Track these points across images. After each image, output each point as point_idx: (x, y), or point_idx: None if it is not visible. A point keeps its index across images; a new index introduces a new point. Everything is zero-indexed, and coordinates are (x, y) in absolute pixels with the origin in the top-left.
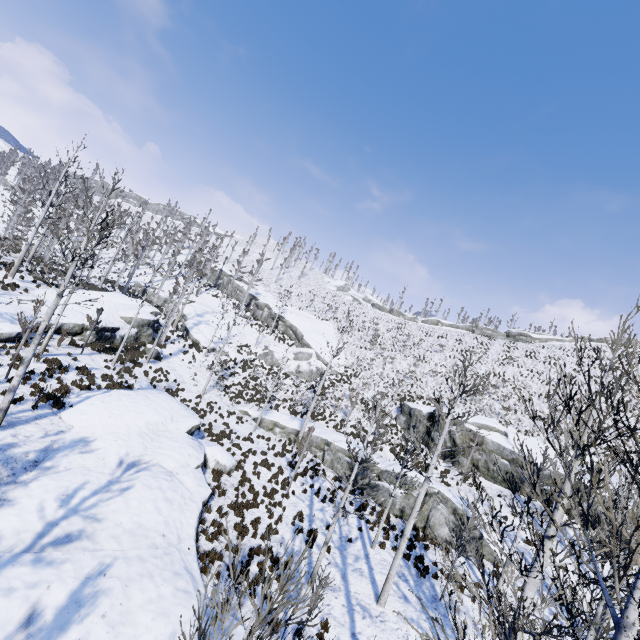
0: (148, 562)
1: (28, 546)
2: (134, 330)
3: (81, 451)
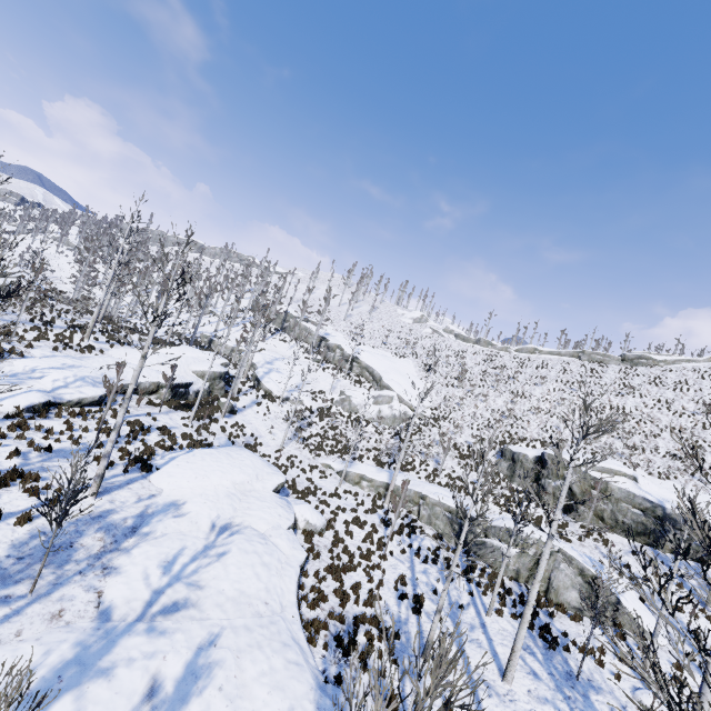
0: (255, 632)
1: (139, 615)
2: (206, 384)
3: (174, 515)
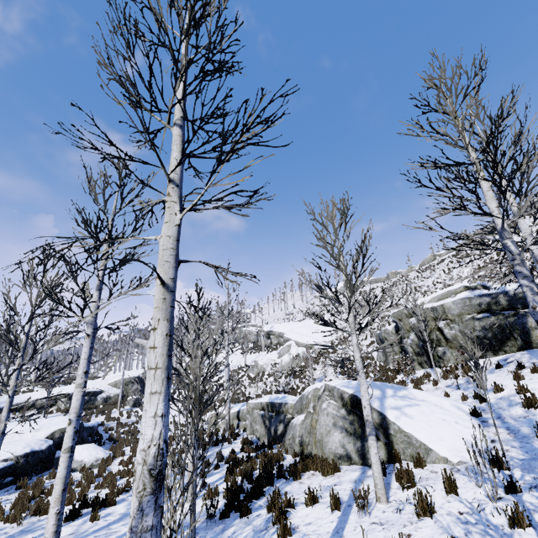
0: None
1: None
2: (119, 390)
3: None
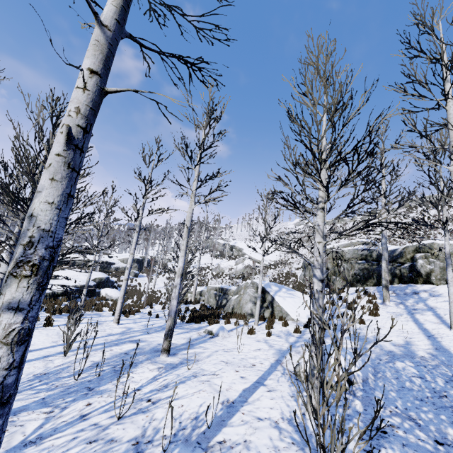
0: None
1: None
2: (125, 265)
3: None
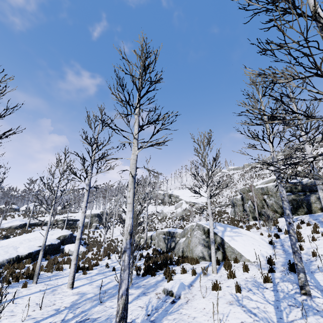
0: None
1: None
2: (88, 220)
3: None
